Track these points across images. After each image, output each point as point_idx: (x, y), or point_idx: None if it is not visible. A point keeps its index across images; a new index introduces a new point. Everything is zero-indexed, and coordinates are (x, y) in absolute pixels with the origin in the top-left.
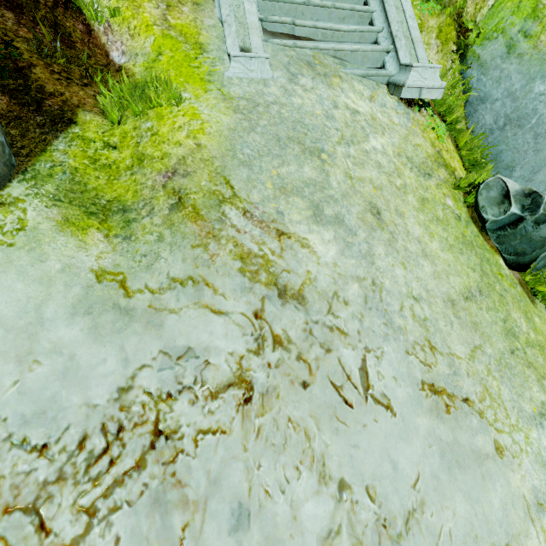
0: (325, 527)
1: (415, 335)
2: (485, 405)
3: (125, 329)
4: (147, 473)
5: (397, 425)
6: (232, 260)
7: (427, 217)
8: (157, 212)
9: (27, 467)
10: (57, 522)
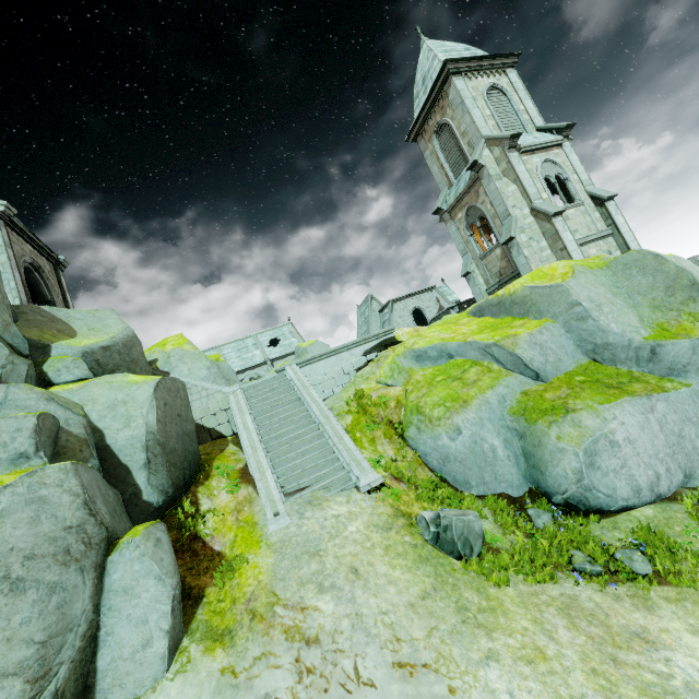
0: None
1: (386, 635)
2: (439, 664)
3: (237, 696)
4: None
5: (379, 694)
6: (281, 634)
7: (391, 557)
8: (244, 625)
9: None
10: None
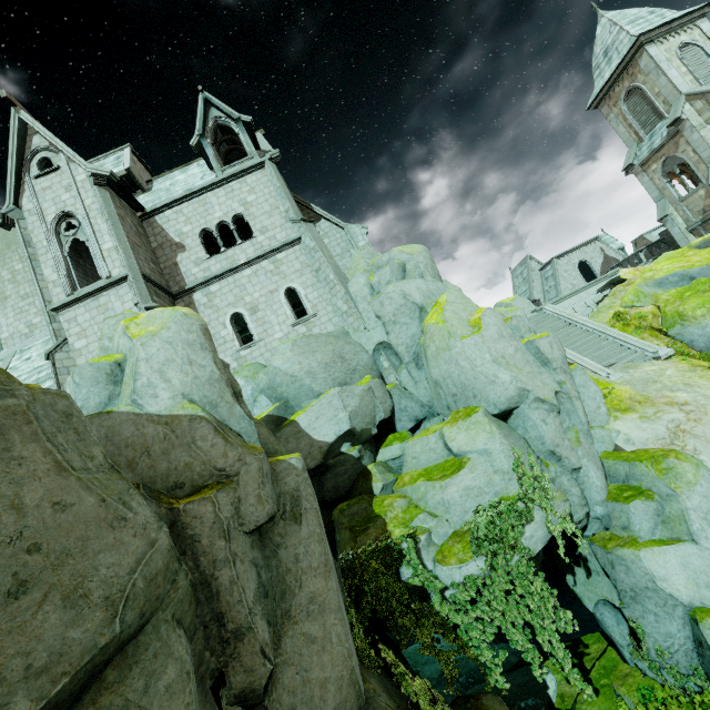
0: None
1: None
2: None
3: (655, 422)
4: (687, 435)
5: None
6: (663, 405)
7: (705, 379)
8: (636, 406)
9: (663, 441)
10: (678, 444)
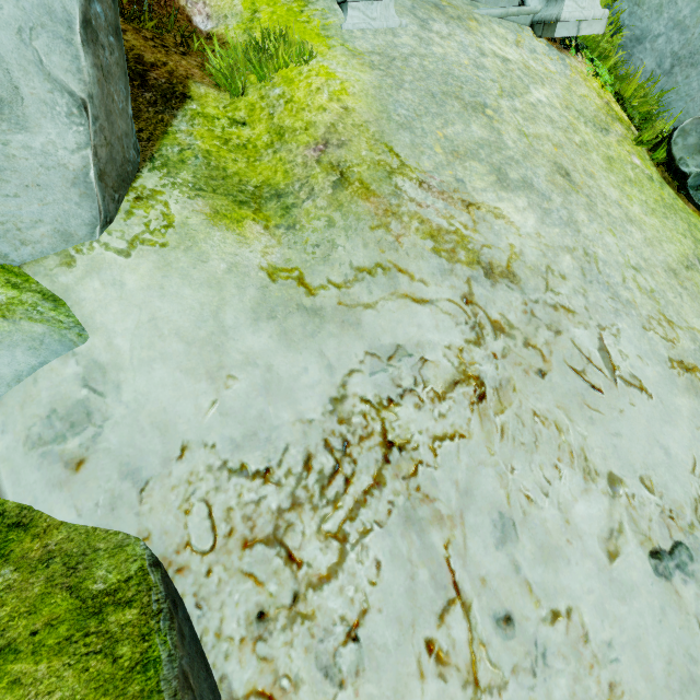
0: (604, 527)
1: (647, 309)
2: None
3: (319, 332)
4: (388, 489)
5: (657, 407)
6: (421, 240)
7: (619, 178)
8: (318, 193)
9: (254, 495)
10: (306, 552)
